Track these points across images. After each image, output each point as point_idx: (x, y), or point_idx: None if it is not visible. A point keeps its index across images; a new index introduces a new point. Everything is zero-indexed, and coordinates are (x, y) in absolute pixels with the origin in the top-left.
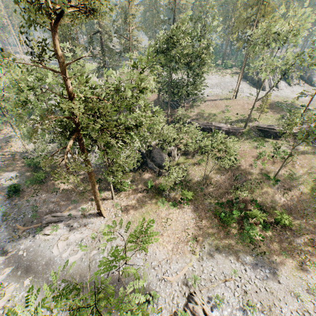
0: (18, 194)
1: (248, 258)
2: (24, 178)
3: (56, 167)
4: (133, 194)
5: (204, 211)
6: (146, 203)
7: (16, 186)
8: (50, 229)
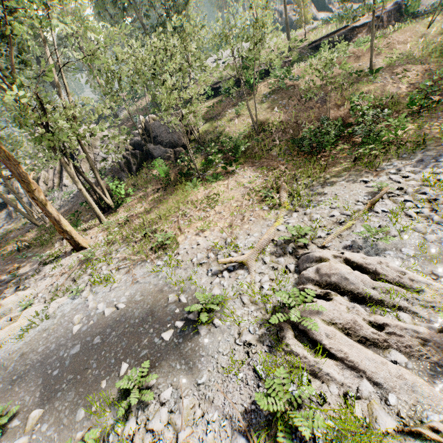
0: None
1: (397, 163)
2: None
3: (4, 236)
4: (139, 203)
5: (275, 161)
6: (166, 200)
7: None
8: None
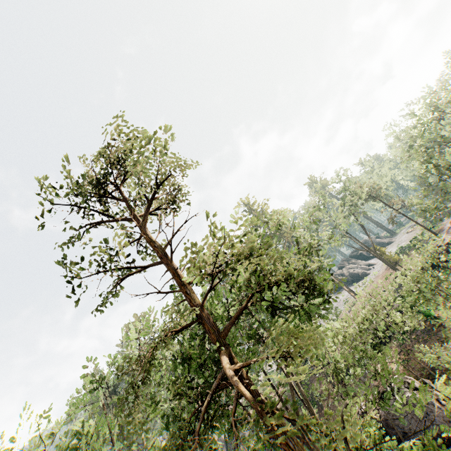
0: None
1: None
2: None
3: None
4: None
5: None
6: None
7: None
8: None
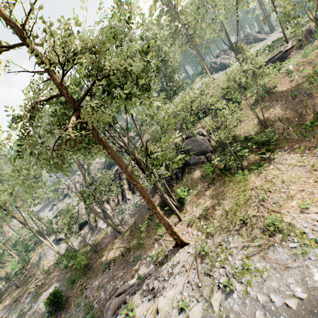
0: (61, 306)
1: None
2: (64, 283)
3: (96, 245)
4: (199, 199)
5: (303, 142)
6: (225, 192)
7: (54, 292)
8: (124, 317)
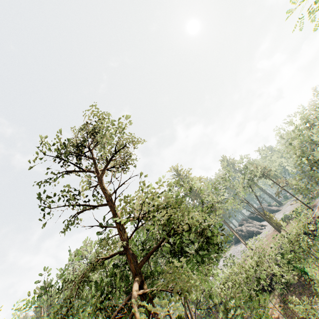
0: None
1: None
2: None
3: None
4: None
5: None
6: None
7: None
8: None
